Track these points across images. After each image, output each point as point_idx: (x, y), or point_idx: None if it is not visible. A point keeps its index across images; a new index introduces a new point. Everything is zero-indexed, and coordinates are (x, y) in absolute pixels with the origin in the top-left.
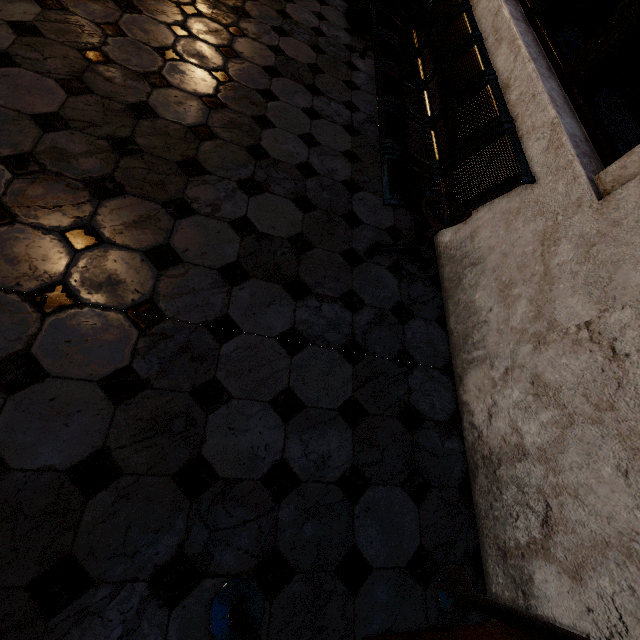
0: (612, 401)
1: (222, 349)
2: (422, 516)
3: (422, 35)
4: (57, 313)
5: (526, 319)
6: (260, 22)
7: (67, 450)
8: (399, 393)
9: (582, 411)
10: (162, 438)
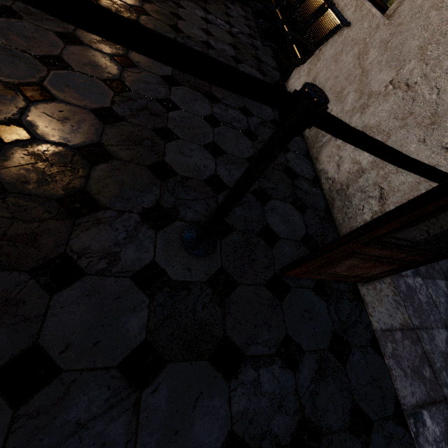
0: (411, 110)
1: (169, 114)
2: (305, 220)
3: None
4: (58, 70)
5: (354, 102)
6: None
7: (75, 138)
8: (281, 160)
9: (394, 126)
10: (137, 147)
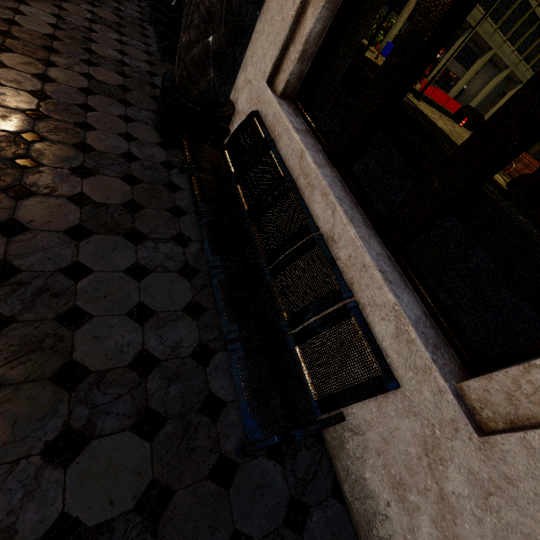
0: None
1: None
2: None
3: (236, 160)
4: None
5: None
6: (54, 167)
7: None
8: None
9: None
10: None
